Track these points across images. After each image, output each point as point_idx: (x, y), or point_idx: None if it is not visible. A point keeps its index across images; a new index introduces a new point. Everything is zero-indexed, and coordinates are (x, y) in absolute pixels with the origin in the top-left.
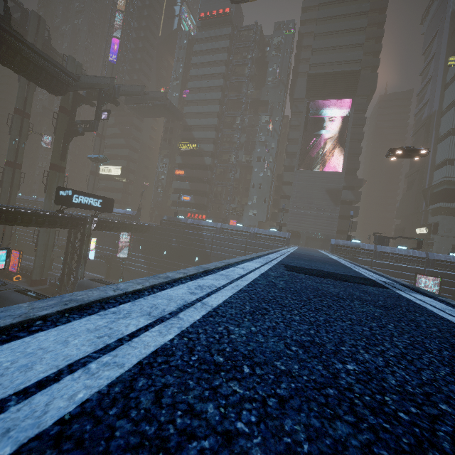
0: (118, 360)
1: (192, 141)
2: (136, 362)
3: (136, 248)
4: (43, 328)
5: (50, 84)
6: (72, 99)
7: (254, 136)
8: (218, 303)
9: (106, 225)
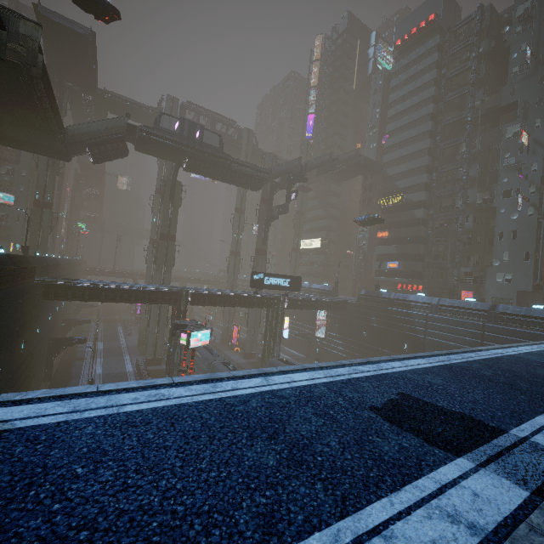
0: (19, 423)
1: (395, 194)
2: (20, 427)
3: (333, 327)
4: (33, 403)
5: (250, 184)
6: (270, 188)
7: (493, 161)
8: (130, 410)
9: (297, 304)
